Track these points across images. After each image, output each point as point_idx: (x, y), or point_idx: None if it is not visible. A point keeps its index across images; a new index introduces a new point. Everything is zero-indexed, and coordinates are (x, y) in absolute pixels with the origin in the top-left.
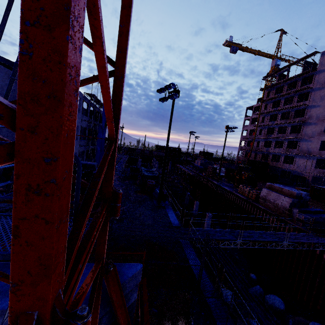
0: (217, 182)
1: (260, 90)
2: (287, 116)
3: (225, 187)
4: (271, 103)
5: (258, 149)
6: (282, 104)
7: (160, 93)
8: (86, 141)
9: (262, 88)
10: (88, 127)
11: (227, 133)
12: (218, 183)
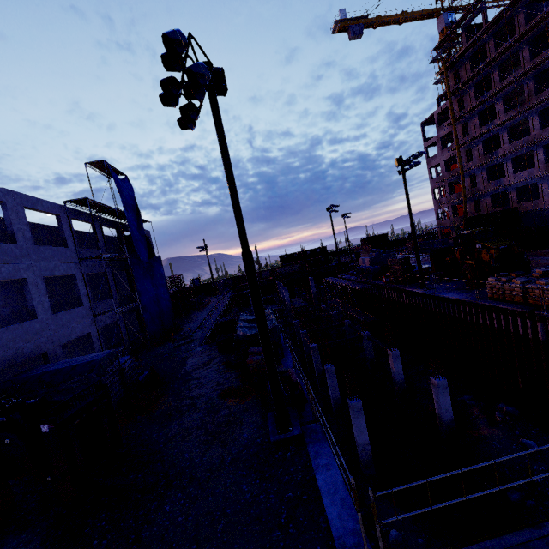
0: (422, 289)
1: (436, 77)
2: (514, 103)
3: (447, 294)
4: (470, 90)
5: (477, 190)
6: (496, 81)
7: (174, 106)
8: (115, 299)
9: (440, 71)
10: (111, 270)
11: (404, 174)
12: (425, 291)
